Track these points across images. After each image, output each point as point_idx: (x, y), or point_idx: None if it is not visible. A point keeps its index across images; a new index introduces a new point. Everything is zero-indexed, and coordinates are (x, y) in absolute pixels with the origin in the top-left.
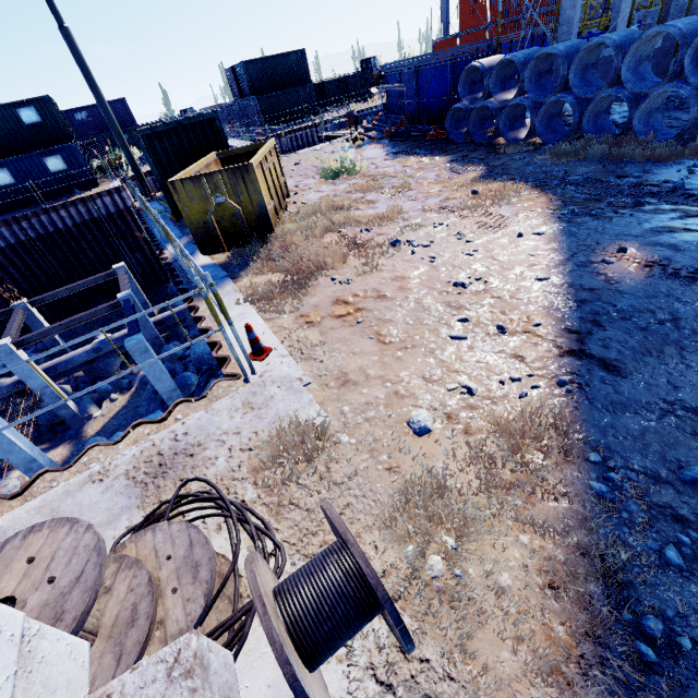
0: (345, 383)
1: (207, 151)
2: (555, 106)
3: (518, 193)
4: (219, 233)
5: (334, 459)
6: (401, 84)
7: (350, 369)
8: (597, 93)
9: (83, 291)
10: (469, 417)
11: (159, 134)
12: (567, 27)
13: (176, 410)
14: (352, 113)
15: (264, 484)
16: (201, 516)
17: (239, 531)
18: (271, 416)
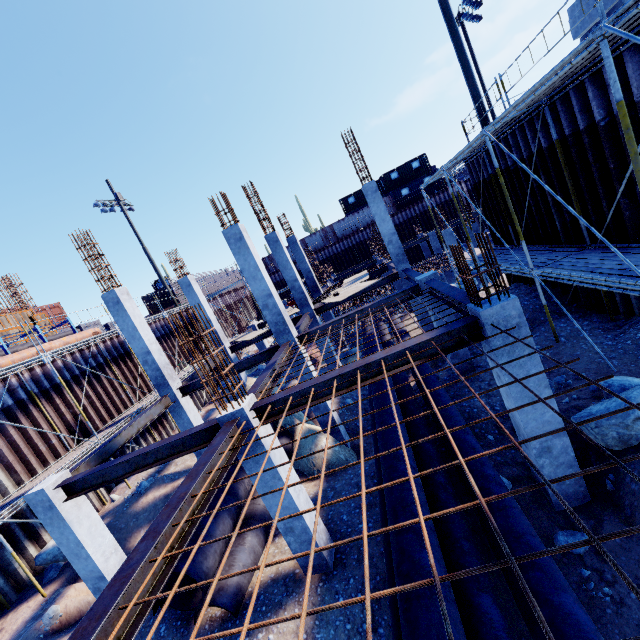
0: None
1: None
2: None
3: None
4: None
5: None
6: None
7: None
8: None
9: None
10: None
11: None
12: None
13: None
14: None
15: None
16: None
17: None
18: None
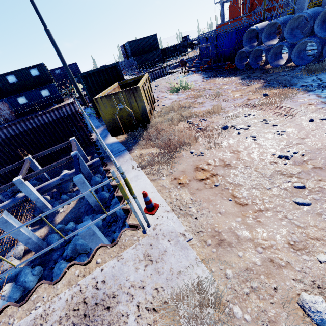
0: (220, 242)
1: (113, 82)
2: (303, 45)
3: (295, 94)
4: (121, 125)
5: None
6: (208, 43)
7: (221, 228)
8: None
9: (56, 150)
10: None
11: (90, 75)
12: (301, 5)
13: (97, 254)
14: (183, 60)
15: None
16: None
17: None
18: (166, 271)
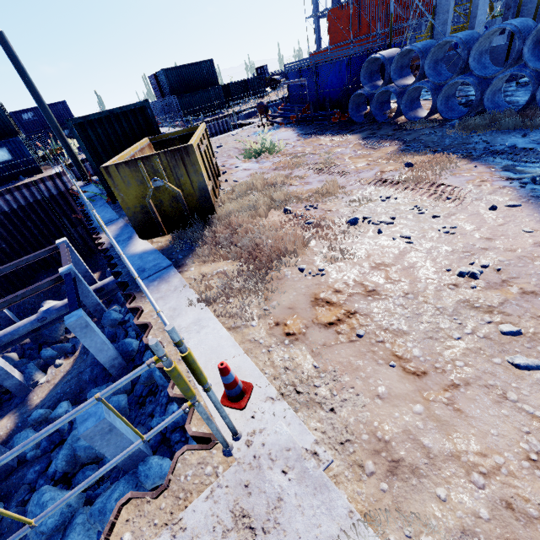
0: (394, 467)
1: (140, 136)
2: (452, 87)
3: (455, 164)
4: (158, 217)
5: None
6: (303, 78)
7: (390, 433)
8: (498, 73)
9: (29, 264)
10: None
11: (92, 122)
12: (442, 28)
13: (120, 519)
14: (262, 104)
15: None
16: None
17: None
18: None
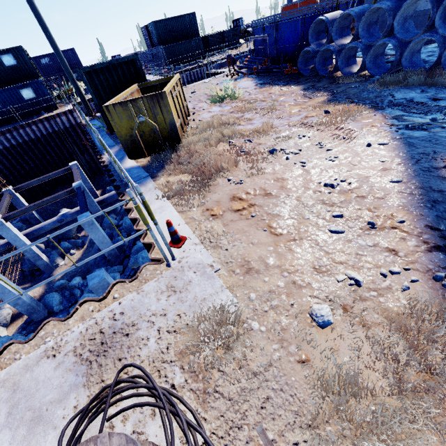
0: (248, 271)
1: (131, 83)
2: (380, 48)
3: (360, 112)
4: (142, 144)
5: (248, 347)
6: (265, 34)
7: (251, 258)
8: (414, 37)
9: (50, 180)
10: (362, 308)
11: (97, 71)
12: None
13: (113, 289)
14: (230, 56)
15: (190, 369)
16: (137, 404)
17: (172, 426)
18: (190, 299)
